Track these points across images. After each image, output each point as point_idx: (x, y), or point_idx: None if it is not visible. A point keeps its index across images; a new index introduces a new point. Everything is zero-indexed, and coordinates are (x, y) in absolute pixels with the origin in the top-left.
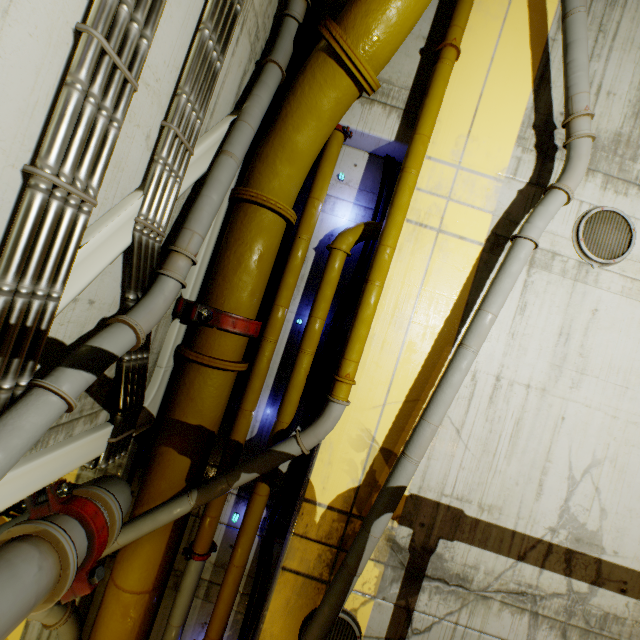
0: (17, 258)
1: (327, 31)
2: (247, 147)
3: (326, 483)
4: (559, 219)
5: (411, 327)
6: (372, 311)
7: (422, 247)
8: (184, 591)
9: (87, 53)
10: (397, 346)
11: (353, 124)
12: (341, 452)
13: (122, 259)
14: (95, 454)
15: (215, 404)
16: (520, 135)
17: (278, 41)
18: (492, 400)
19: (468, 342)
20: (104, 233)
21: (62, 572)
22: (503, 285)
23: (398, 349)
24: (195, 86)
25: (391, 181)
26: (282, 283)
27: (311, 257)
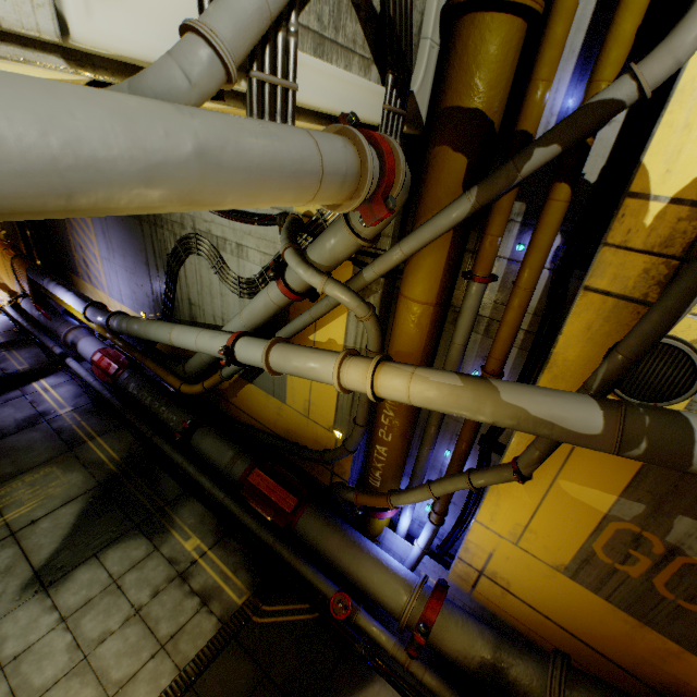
0: None
1: None
2: None
3: (673, 163)
4: None
5: None
6: None
7: None
8: (465, 313)
9: None
10: None
11: None
12: None
13: None
14: (372, 117)
15: (495, 76)
16: None
17: None
18: None
19: None
20: None
21: (362, 168)
22: None
23: None
24: None
25: None
26: None
27: None
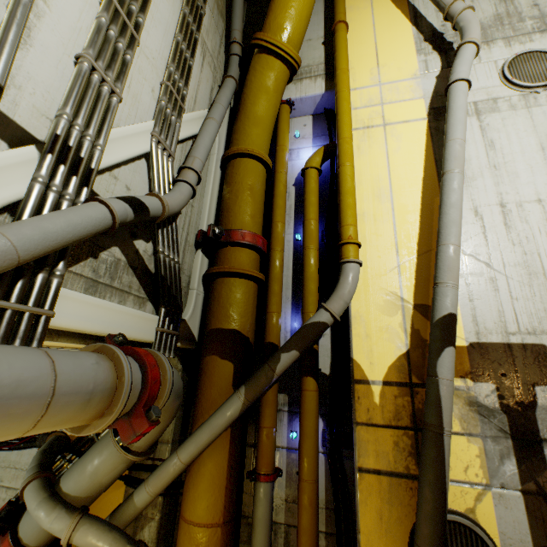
0: (71, 99)
1: (255, 40)
2: (222, 116)
3: (371, 357)
4: (483, 78)
5: (394, 196)
6: (351, 184)
7: (376, 140)
8: (258, 526)
9: (106, 5)
10: (388, 214)
11: (292, 96)
12: (374, 322)
13: (147, 169)
14: (146, 336)
15: (243, 310)
16: (417, 49)
17: (229, 69)
18: (508, 225)
19: (448, 168)
20: (130, 129)
21: (118, 381)
22: (456, 117)
23: (390, 216)
24: (178, 67)
25: (334, 122)
26: (274, 206)
27: (292, 191)
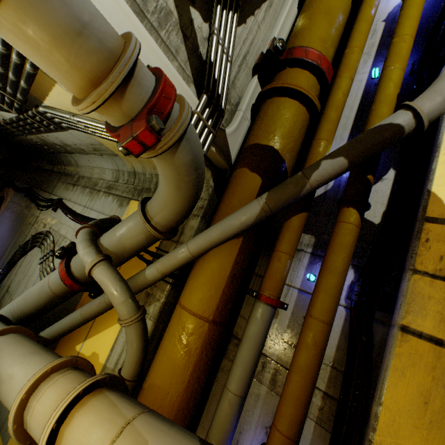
0: None
1: None
2: None
3: None
4: None
5: None
6: None
7: None
8: (246, 343)
9: None
10: None
11: None
12: None
13: None
14: None
15: (287, 131)
16: None
17: None
18: None
19: None
20: None
21: (122, 54)
22: None
23: None
24: None
25: None
26: (352, 32)
27: (380, 28)
